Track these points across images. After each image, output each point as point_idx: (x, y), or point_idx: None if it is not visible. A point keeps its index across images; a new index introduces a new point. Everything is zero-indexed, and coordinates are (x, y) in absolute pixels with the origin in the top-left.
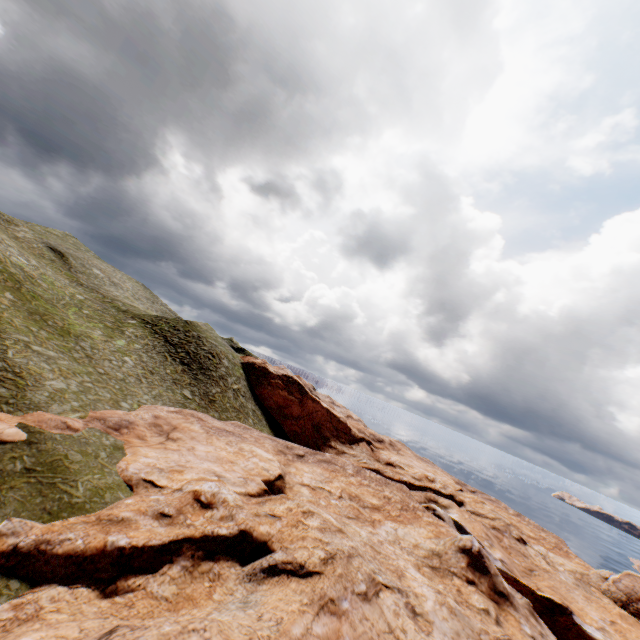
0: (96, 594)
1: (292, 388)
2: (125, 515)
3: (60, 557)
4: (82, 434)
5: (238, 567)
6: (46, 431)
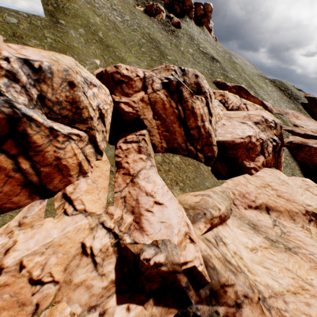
0: None
1: None
2: (304, 130)
3: (296, 133)
4: (282, 113)
5: None
6: (277, 111)
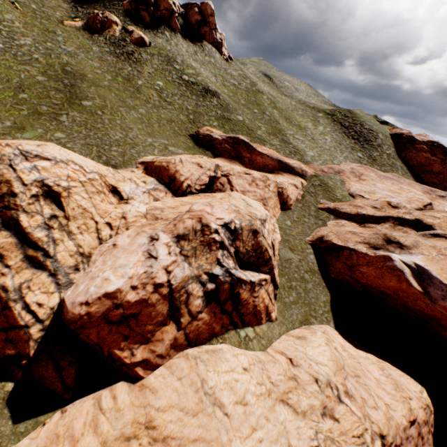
0: (357, 226)
1: (435, 151)
2: (359, 205)
3: (342, 213)
4: (328, 174)
5: (414, 232)
6: (317, 172)
